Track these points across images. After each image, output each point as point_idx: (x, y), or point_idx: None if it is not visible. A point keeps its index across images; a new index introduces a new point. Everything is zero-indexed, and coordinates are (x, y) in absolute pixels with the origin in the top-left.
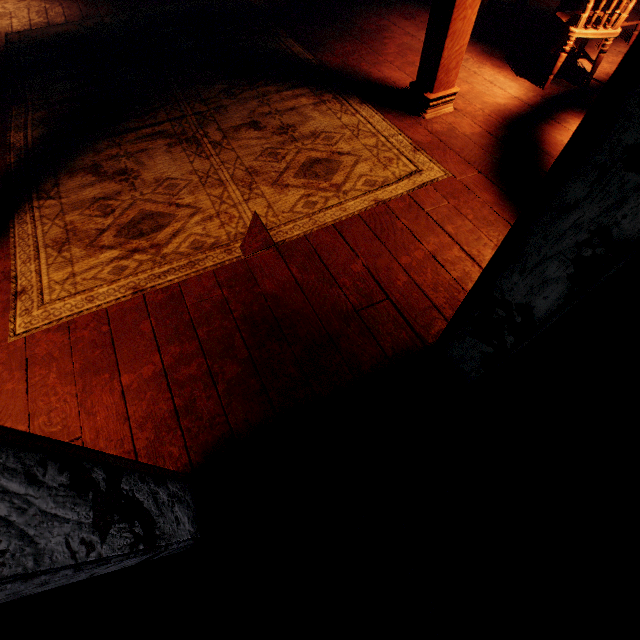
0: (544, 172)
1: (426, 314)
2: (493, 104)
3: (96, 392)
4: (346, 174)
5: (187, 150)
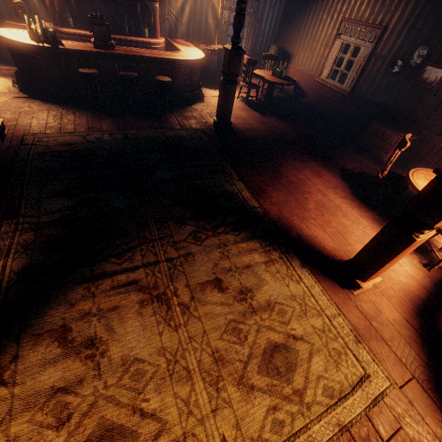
0: None
1: None
2: (399, 282)
3: None
4: (305, 373)
5: (157, 313)
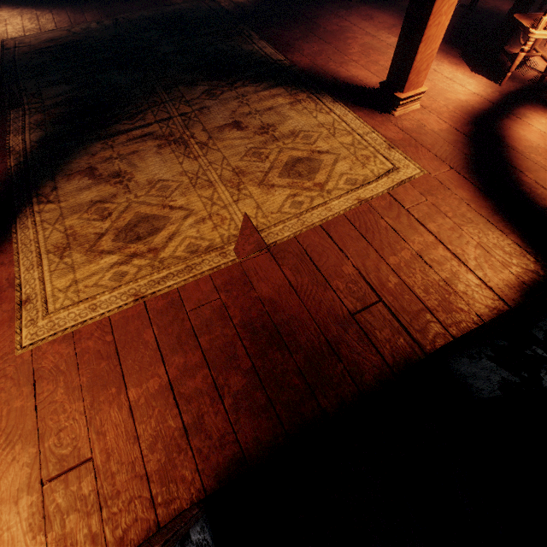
0: (513, 167)
1: (421, 318)
2: (456, 100)
3: (104, 409)
4: (327, 173)
5: (176, 151)
